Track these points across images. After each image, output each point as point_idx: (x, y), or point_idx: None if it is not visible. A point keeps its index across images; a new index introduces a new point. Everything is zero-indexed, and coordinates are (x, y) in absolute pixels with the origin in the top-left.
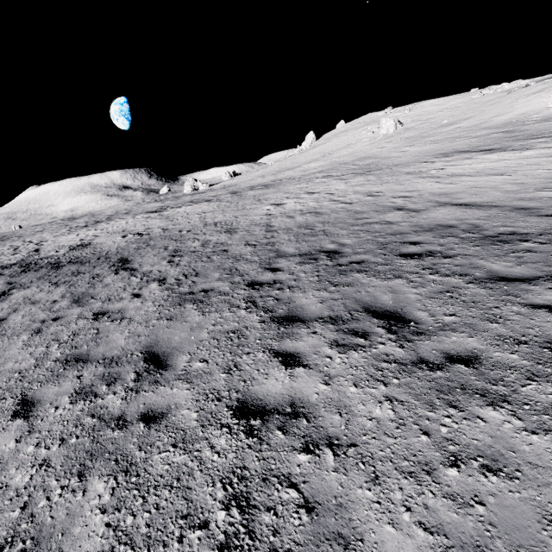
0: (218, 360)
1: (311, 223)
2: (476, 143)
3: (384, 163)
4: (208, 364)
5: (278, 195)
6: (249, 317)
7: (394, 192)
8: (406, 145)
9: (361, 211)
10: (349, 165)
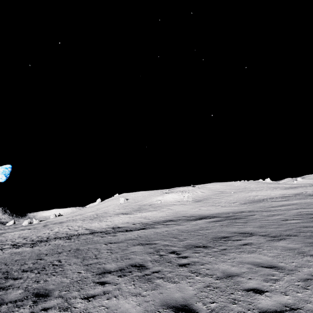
0: (1, 252)
1: (51, 235)
2: (129, 211)
3: (103, 215)
4: None
5: (57, 226)
6: (11, 248)
7: (85, 226)
8: (119, 208)
9: (68, 231)
10: (96, 215)
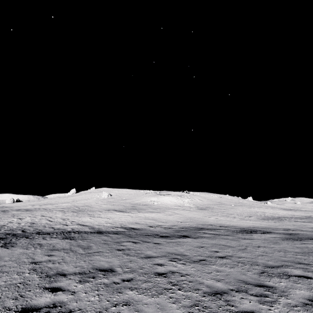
0: None
1: (25, 226)
2: (121, 208)
3: (88, 209)
4: None
5: (27, 215)
6: None
7: (73, 219)
8: (105, 204)
9: (51, 224)
10: (77, 207)
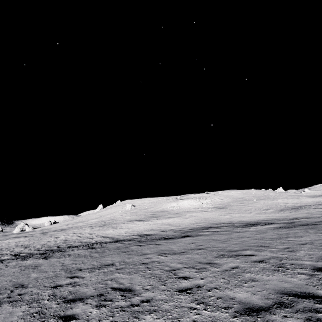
0: (3, 264)
1: (60, 243)
2: (142, 217)
3: (113, 222)
4: (0, 265)
5: (61, 234)
6: (15, 260)
7: (98, 233)
8: (128, 215)
9: (80, 239)
10: (103, 222)
